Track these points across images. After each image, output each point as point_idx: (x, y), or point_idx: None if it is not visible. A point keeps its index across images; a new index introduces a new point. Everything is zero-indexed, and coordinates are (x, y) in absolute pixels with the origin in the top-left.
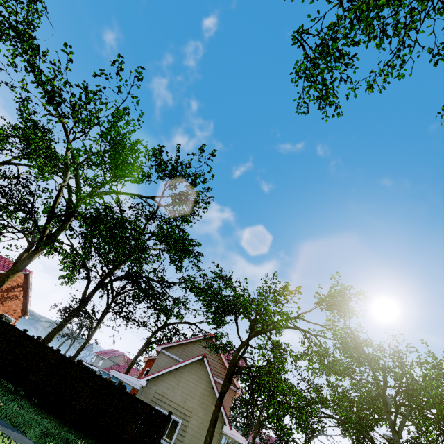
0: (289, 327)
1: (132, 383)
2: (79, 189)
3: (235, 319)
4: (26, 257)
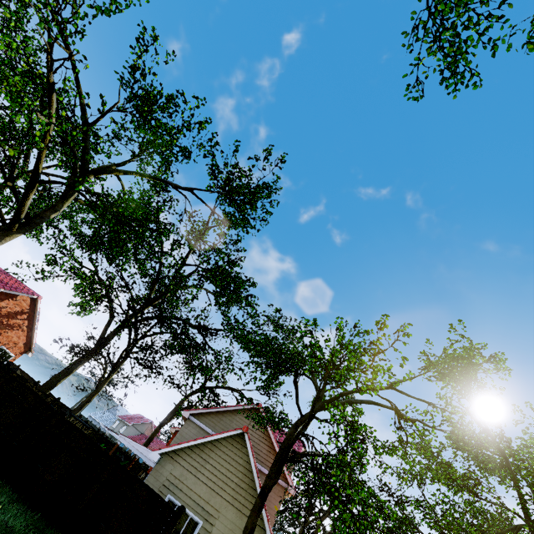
0: (374, 403)
1: (145, 457)
2: (86, 159)
3: (294, 380)
4: None
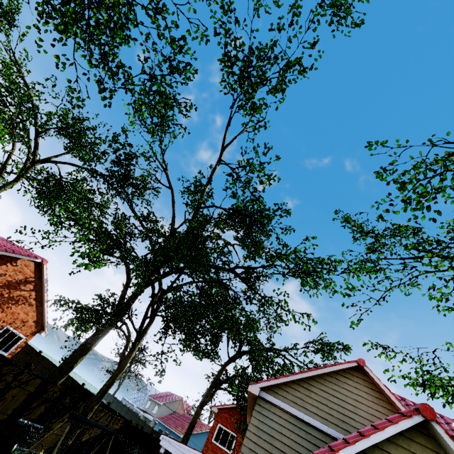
0: None
1: None
2: None
3: None
4: None
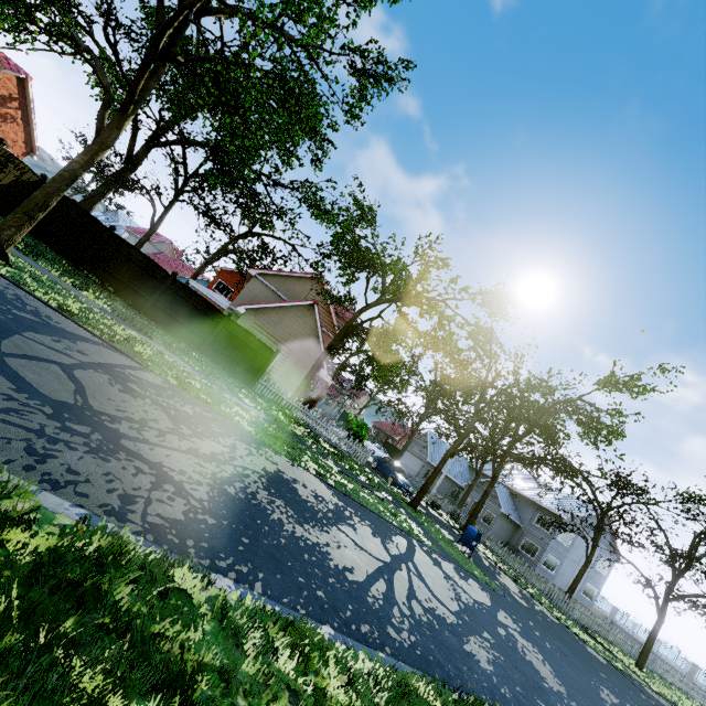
0: (426, 305)
1: (218, 302)
2: None
3: (369, 279)
4: (113, 123)
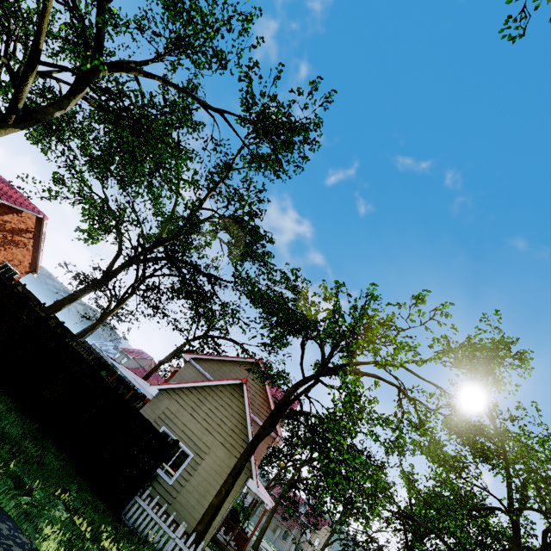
0: (378, 378)
1: (144, 390)
2: (100, 47)
3: (303, 343)
4: None
